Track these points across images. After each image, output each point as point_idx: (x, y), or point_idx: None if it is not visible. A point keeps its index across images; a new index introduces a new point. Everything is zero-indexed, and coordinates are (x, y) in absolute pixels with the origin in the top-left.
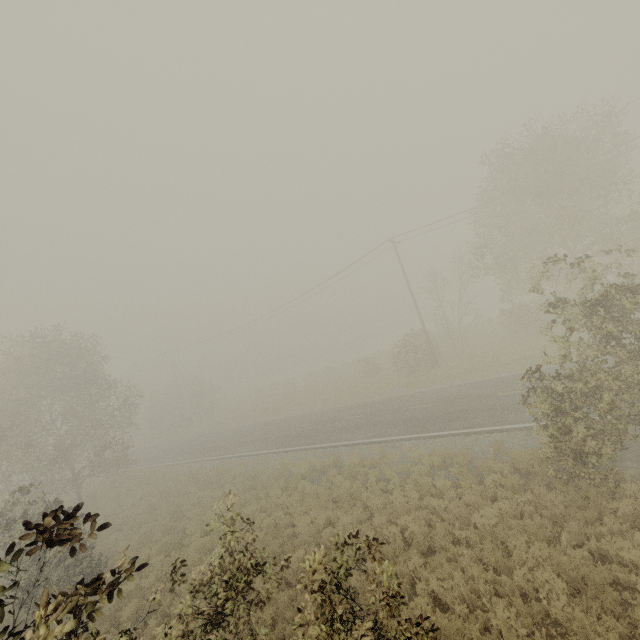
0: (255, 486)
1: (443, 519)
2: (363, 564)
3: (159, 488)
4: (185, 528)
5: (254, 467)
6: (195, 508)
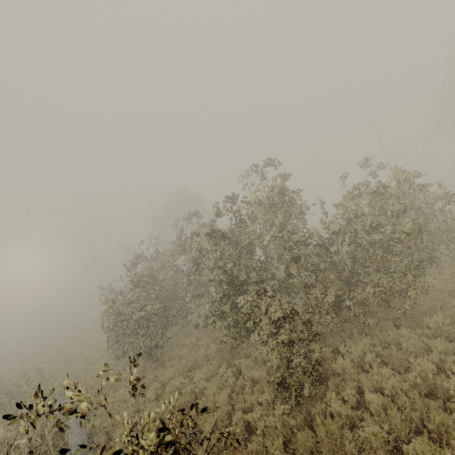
0: None
1: None
2: None
3: None
4: None
5: None
6: None
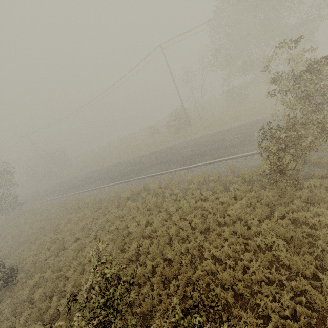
0: (101, 207)
1: (209, 211)
2: (170, 243)
3: (43, 216)
4: (64, 237)
5: (98, 196)
6: (67, 225)
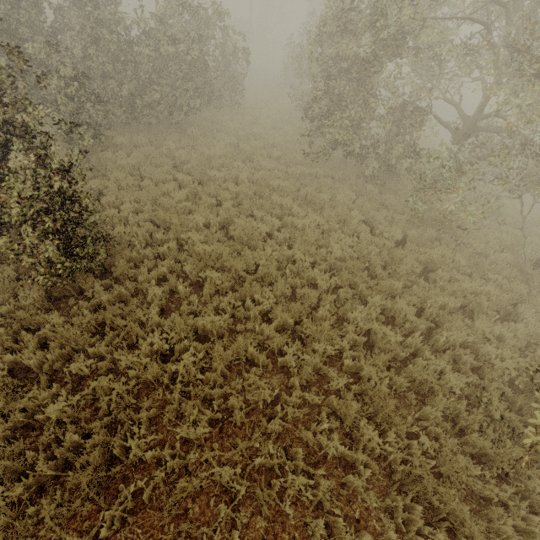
0: None
1: None
2: None
3: None
4: None
5: None
6: None
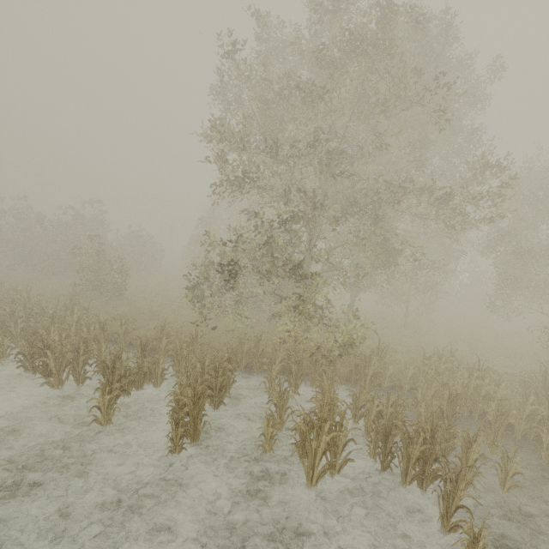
0: None
1: None
2: None
3: None
4: None
5: None
6: None
